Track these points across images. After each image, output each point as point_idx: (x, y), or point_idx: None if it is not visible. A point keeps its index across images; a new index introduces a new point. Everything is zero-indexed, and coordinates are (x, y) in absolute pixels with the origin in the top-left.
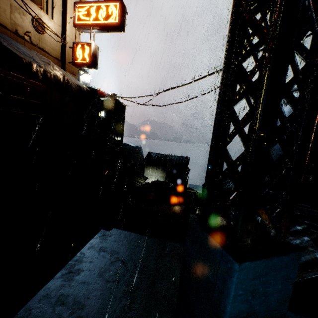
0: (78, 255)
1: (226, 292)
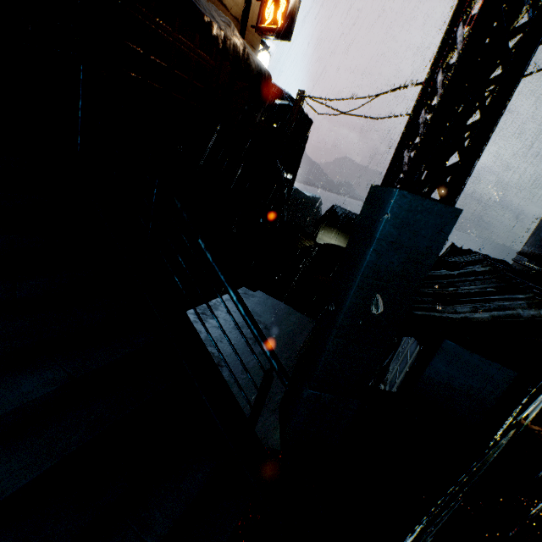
0: (214, 302)
1: (383, 217)
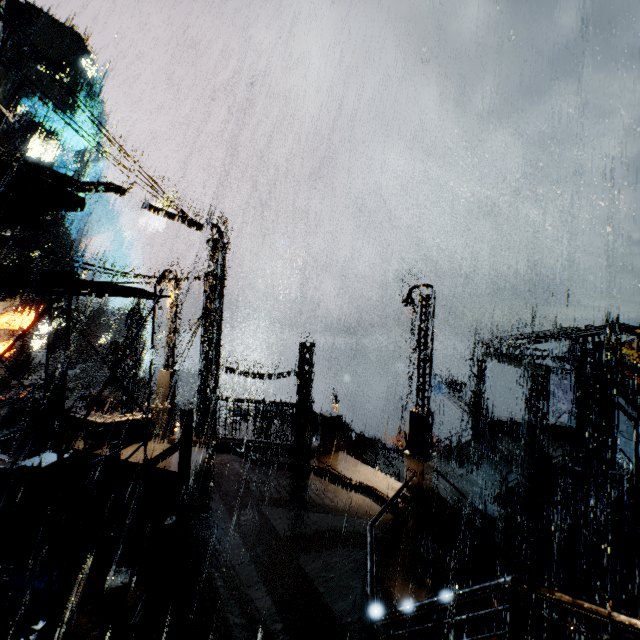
0: None
1: None
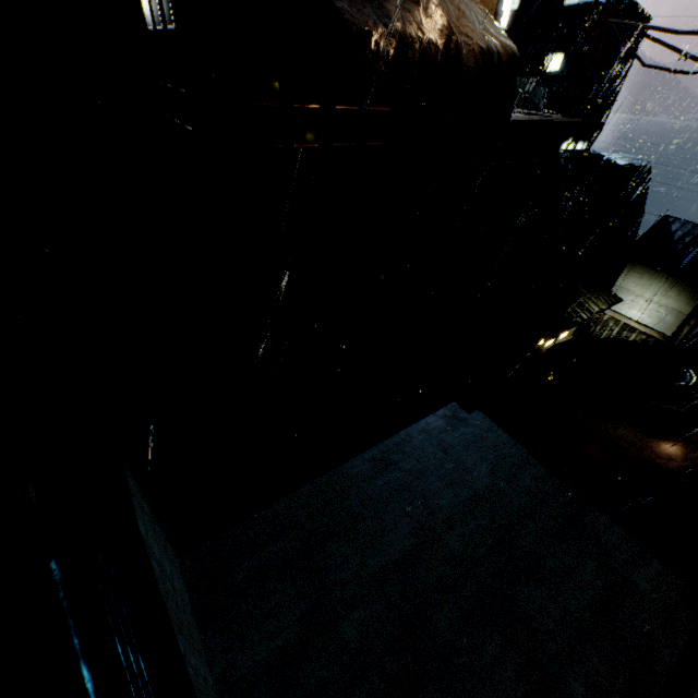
0: (401, 436)
1: None
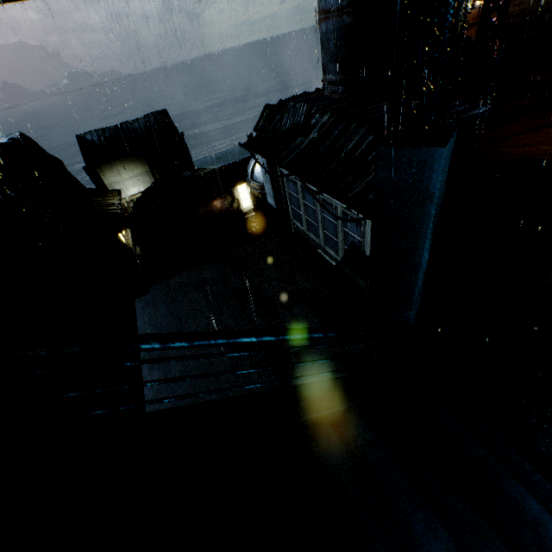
0: None
1: (434, 175)
